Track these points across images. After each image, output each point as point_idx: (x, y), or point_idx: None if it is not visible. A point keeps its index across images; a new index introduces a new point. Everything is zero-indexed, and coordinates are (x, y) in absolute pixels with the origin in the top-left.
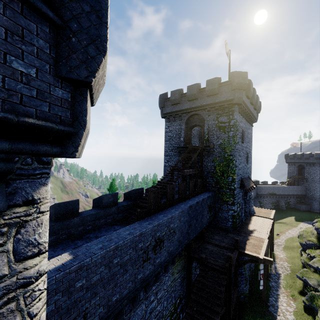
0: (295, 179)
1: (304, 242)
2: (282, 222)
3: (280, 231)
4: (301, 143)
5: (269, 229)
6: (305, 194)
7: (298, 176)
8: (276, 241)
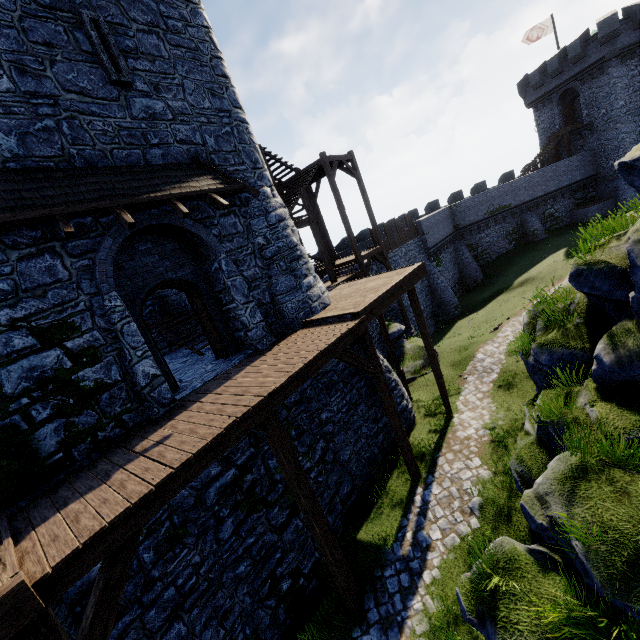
0: (556, 141)
1: (533, 358)
2: (529, 278)
3: (511, 312)
4: (552, 18)
5: (253, 400)
6: (595, 172)
7: (565, 127)
8: (481, 360)
